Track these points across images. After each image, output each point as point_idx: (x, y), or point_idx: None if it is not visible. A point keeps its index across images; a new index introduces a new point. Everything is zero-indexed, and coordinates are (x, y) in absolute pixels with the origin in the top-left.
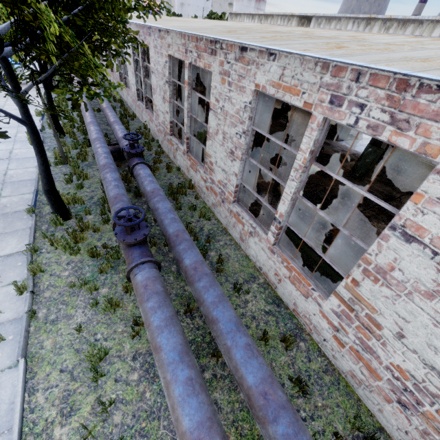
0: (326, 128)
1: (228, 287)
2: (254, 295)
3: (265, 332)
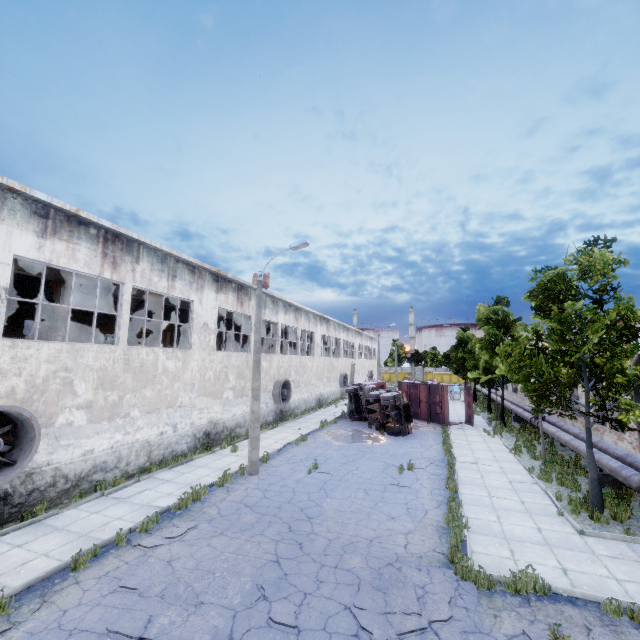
0: None
1: None
2: None
3: None
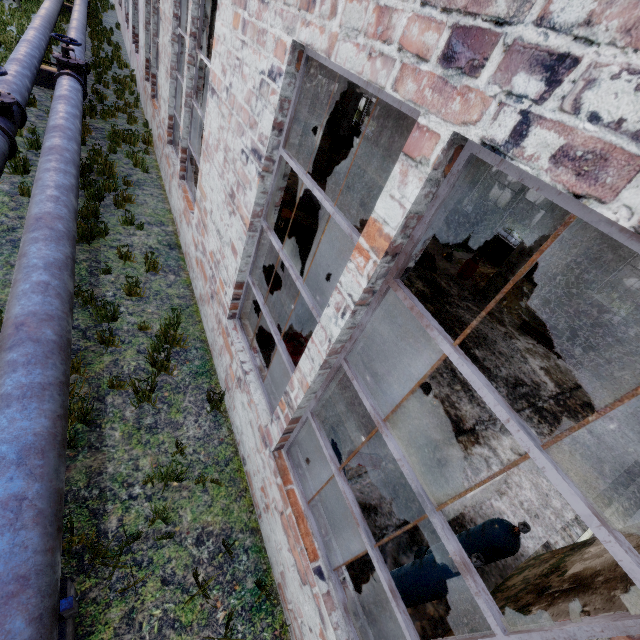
0: (201, 3)
1: (121, 220)
2: (149, 234)
3: (128, 250)
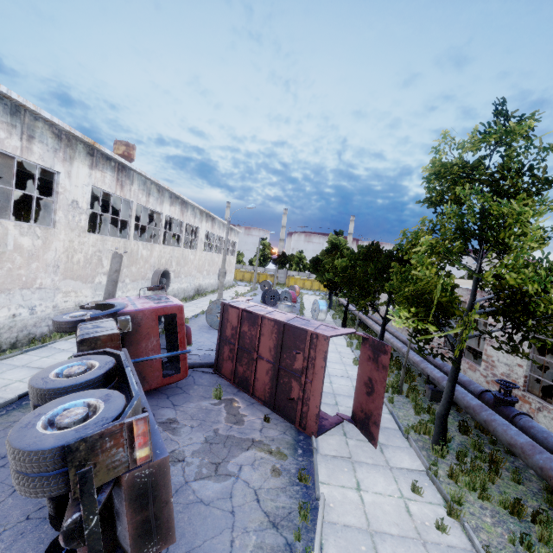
0: None
1: None
2: None
3: None
